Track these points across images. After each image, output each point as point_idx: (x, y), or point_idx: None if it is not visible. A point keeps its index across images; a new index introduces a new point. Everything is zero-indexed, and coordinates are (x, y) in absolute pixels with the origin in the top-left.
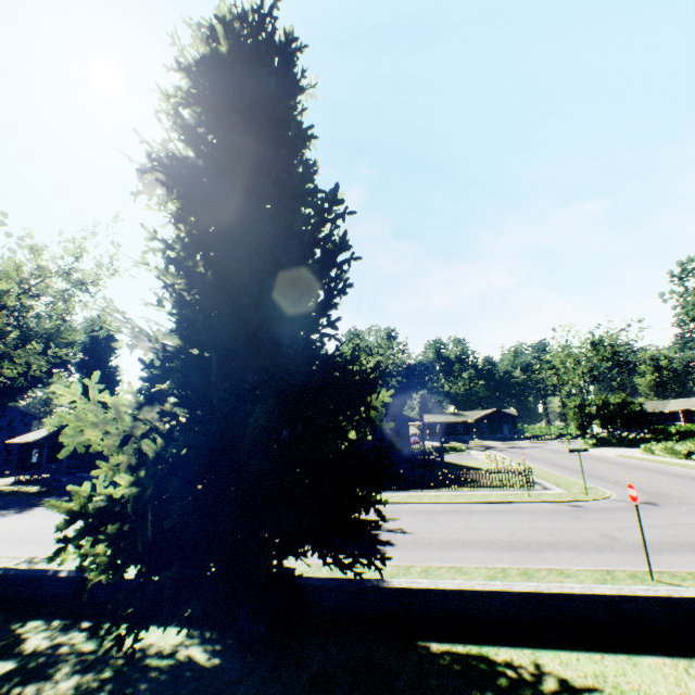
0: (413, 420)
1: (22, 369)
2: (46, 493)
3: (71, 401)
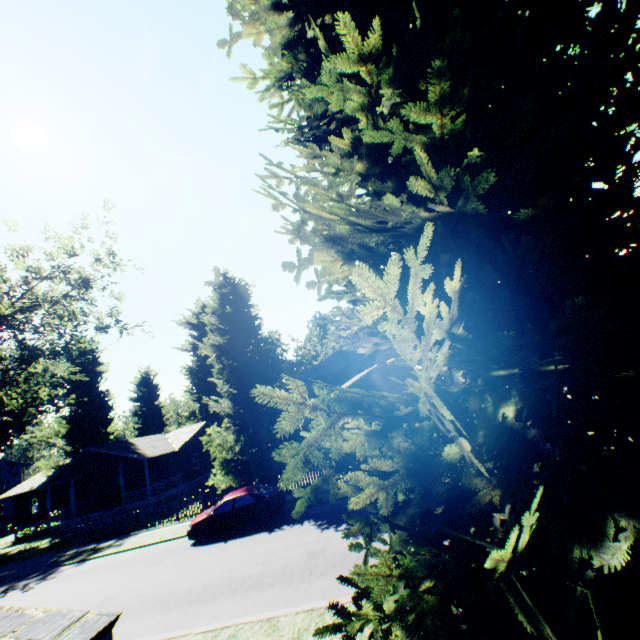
0: None
1: (4, 414)
2: (61, 545)
3: (64, 437)
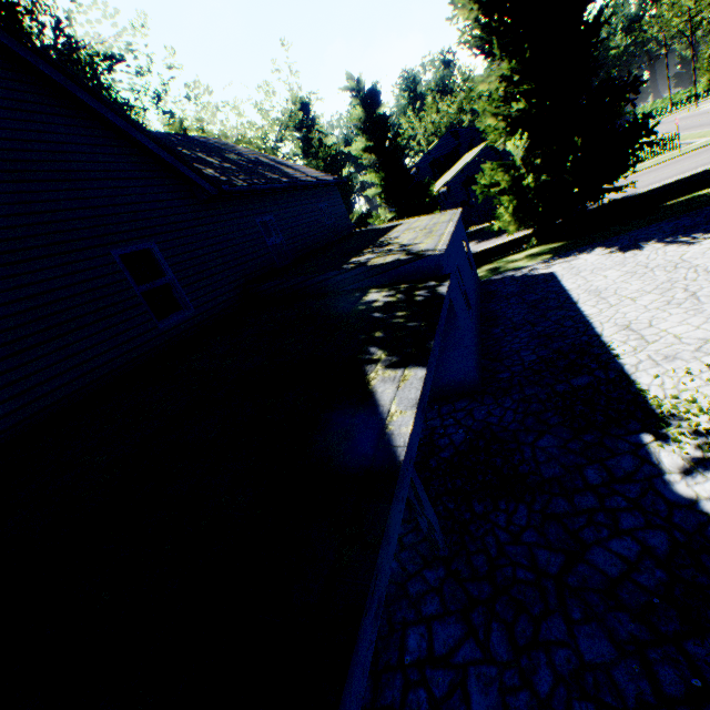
0: None
1: None
2: None
3: None
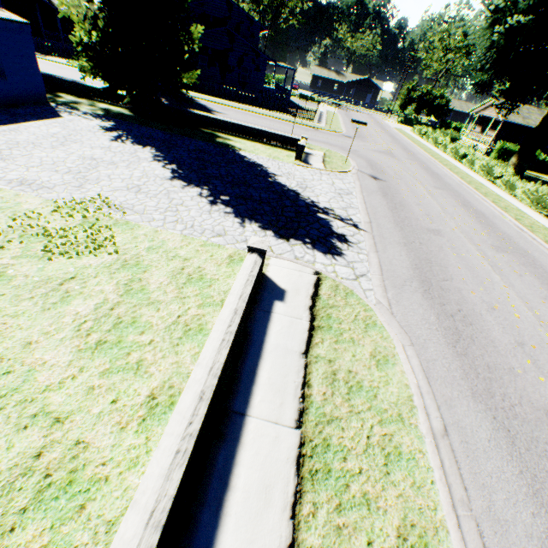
0: (271, 61)
1: None
2: None
3: None
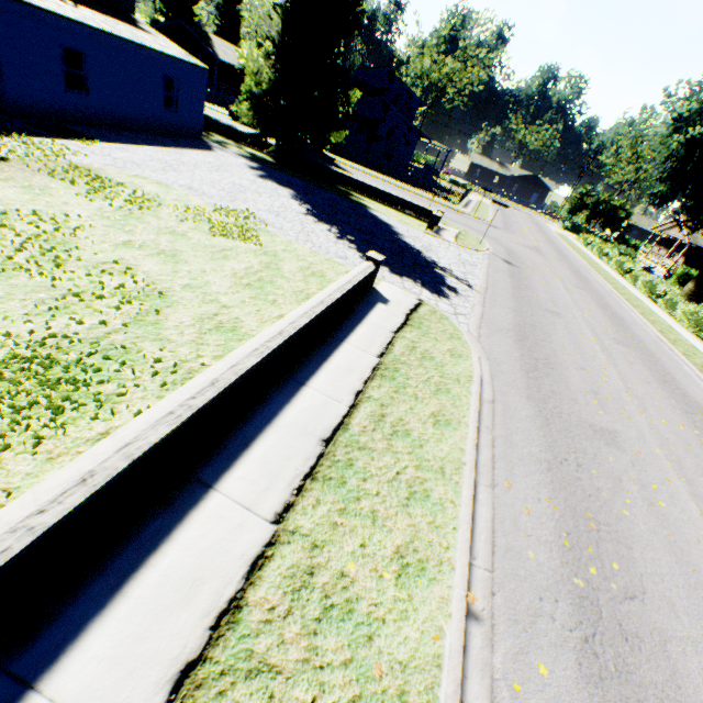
0: (423, 138)
1: None
2: None
3: None
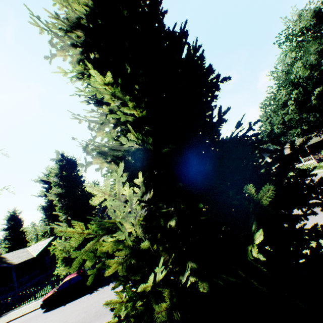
0: None
1: None
2: None
3: None
